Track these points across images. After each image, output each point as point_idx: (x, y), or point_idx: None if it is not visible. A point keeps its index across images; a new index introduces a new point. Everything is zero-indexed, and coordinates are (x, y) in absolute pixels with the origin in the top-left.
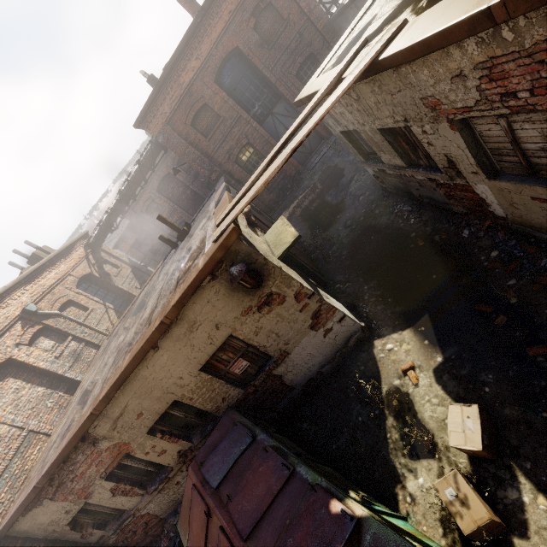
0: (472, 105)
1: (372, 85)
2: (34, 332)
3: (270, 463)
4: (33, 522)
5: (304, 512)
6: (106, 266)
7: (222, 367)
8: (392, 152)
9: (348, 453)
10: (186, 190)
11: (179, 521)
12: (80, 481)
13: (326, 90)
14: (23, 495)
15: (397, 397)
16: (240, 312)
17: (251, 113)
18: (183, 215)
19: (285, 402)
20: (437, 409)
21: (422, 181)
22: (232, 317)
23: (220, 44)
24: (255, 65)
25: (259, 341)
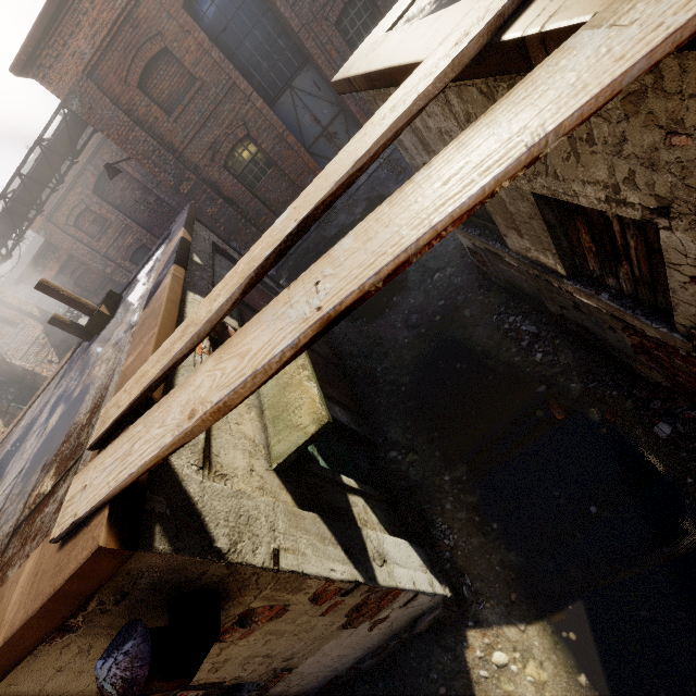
0: None
1: None
2: None
3: None
4: None
5: None
6: None
7: None
8: (544, 242)
9: None
10: (147, 195)
11: None
12: None
13: (445, 71)
14: None
15: None
16: None
17: (255, 81)
18: (142, 237)
19: None
20: None
21: (588, 306)
22: None
23: None
24: None
25: (223, 675)
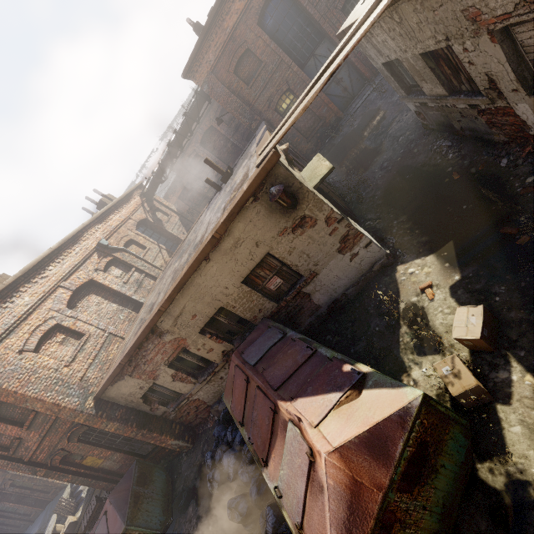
0: (511, 10)
1: (414, 3)
2: (107, 262)
3: (297, 348)
4: (118, 392)
5: (322, 373)
6: (158, 213)
7: (260, 282)
8: (434, 80)
9: (364, 355)
10: (227, 143)
11: (224, 394)
12: (150, 365)
13: (367, 13)
14: (111, 371)
15: (412, 311)
16: (277, 232)
17: (293, 56)
18: (224, 169)
19: (312, 319)
20: (447, 317)
21: (464, 110)
22: (269, 236)
23: None
24: (299, 1)
25: (292, 260)
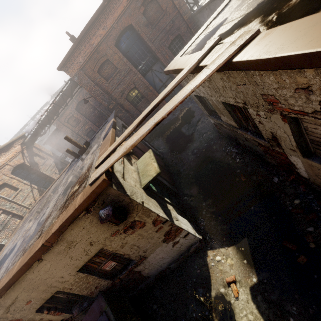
0: (309, 112)
1: (222, 75)
2: None
3: None
4: None
5: None
6: (36, 157)
7: (96, 266)
8: (230, 117)
9: None
10: (95, 110)
11: None
12: None
13: (186, 73)
14: None
15: (222, 303)
16: (110, 234)
17: (138, 68)
18: (92, 126)
19: (142, 285)
20: None
21: (248, 138)
22: (103, 237)
23: (119, 21)
24: (143, 37)
25: (124, 251)
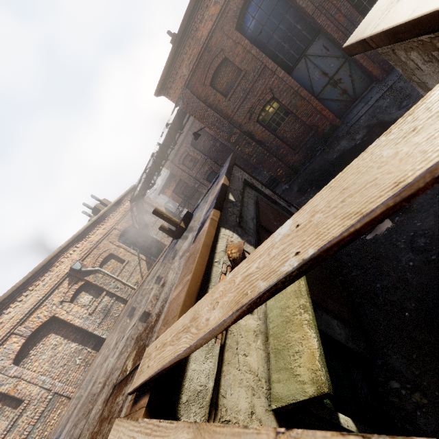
0: None
1: None
2: (77, 289)
3: None
4: None
5: None
6: (146, 216)
7: None
8: None
9: None
10: (216, 142)
11: None
12: None
13: None
14: None
15: None
16: None
17: (279, 59)
18: (212, 166)
19: None
20: None
21: None
22: None
23: None
24: None
25: None
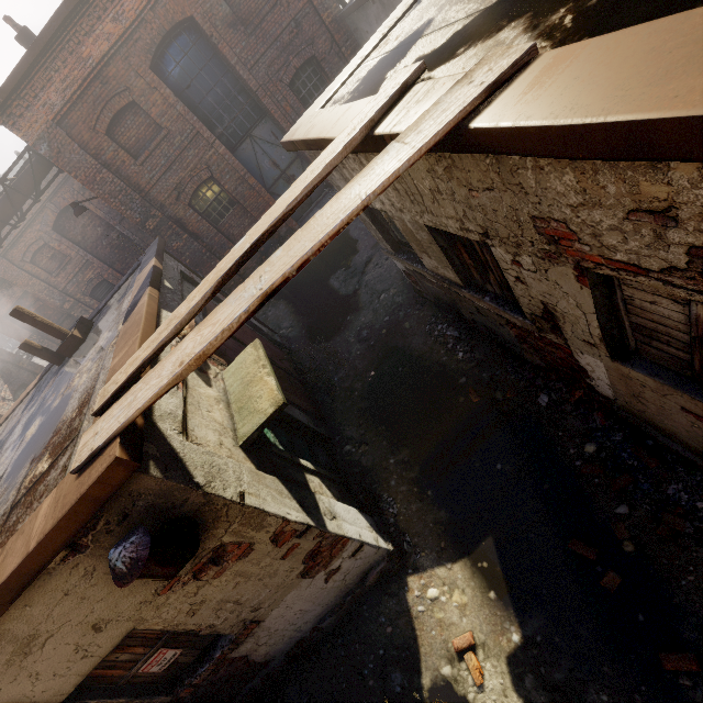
0: (652, 268)
1: (432, 161)
2: None
3: None
4: None
5: None
6: None
7: (120, 672)
8: (444, 261)
9: None
10: (110, 231)
11: None
12: None
13: (341, 151)
14: None
15: (447, 702)
16: (152, 591)
17: (217, 130)
18: (104, 272)
19: (254, 682)
20: None
21: (484, 309)
22: (132, 604)
23: (159, 4)
24: (224, 55)
25: (199, 621)
